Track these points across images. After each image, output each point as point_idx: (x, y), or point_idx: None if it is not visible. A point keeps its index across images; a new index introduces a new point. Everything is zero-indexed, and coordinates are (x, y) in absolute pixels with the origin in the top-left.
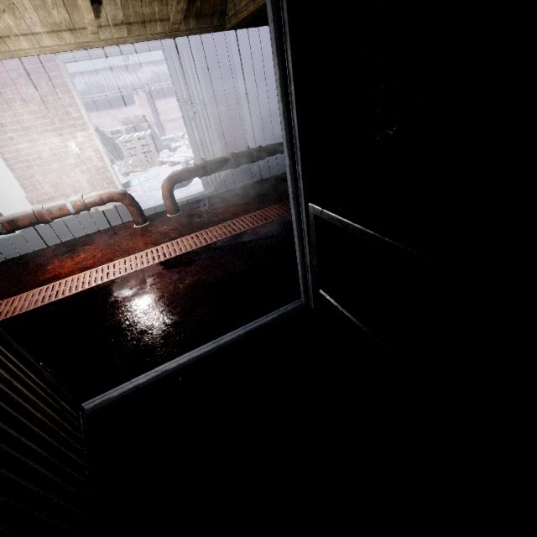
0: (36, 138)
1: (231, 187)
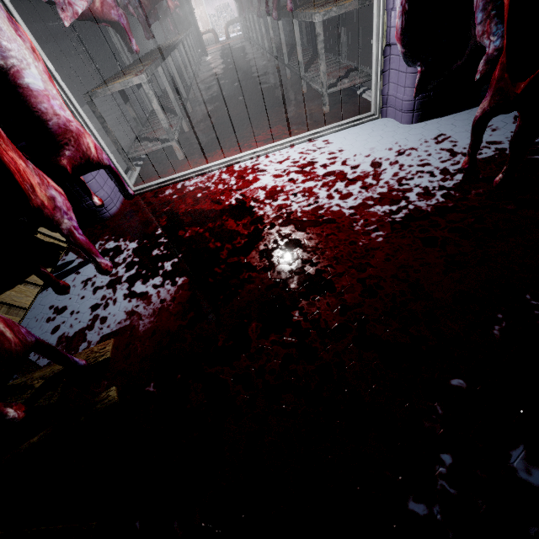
0: None
1: None
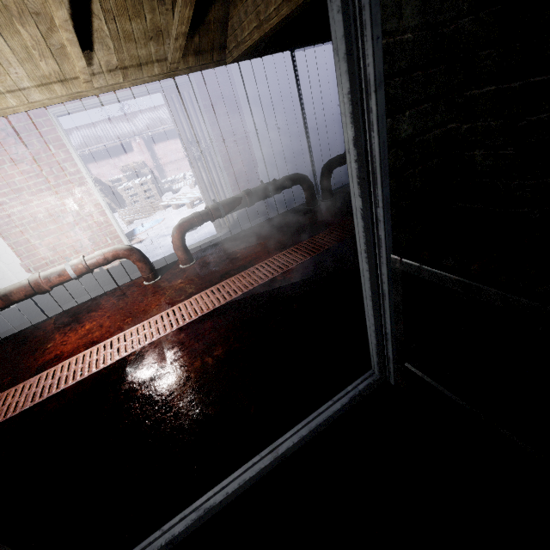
0: (30, 200)
1: (245, 226)
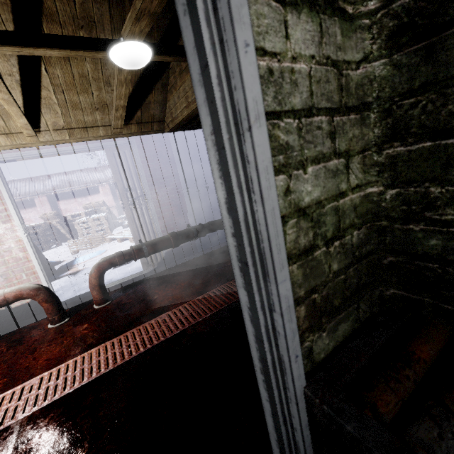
0: None
1: (172, 264)
